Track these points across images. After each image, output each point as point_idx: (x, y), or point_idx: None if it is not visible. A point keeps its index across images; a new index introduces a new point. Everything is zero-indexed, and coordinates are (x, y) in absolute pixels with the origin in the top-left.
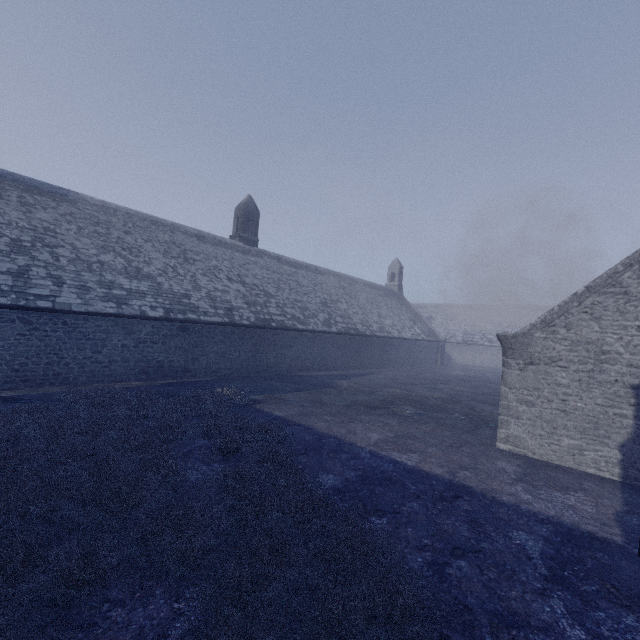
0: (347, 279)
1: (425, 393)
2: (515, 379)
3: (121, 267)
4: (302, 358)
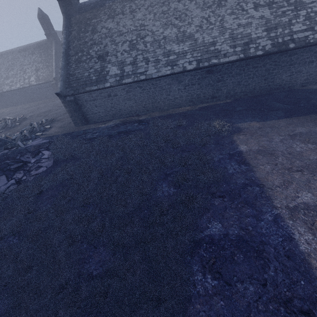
0: None
1: None
2: None
3: (174, 36)
4: None
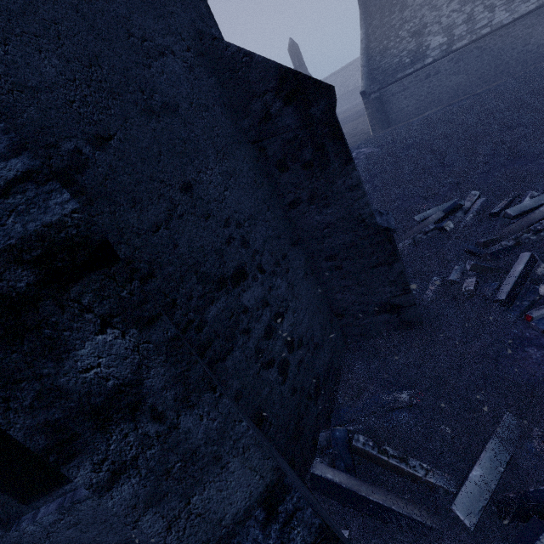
0: None
1: None
2: None
3: None
4: None
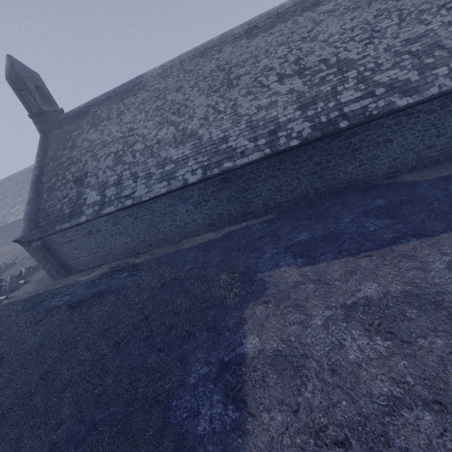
0: None
1: None
2: None
3: (171, 137)
4: (417, 149)
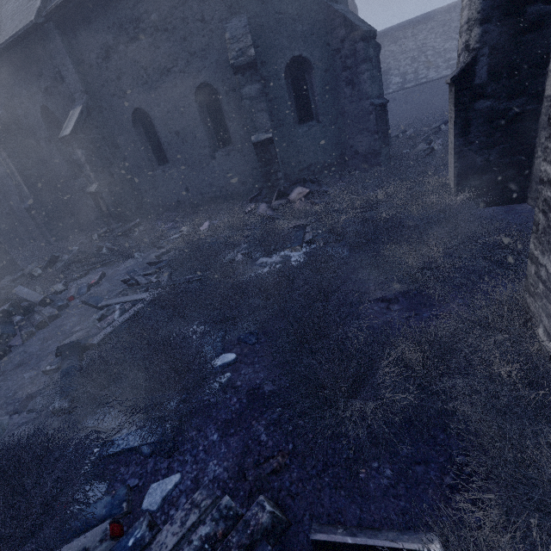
0: None
1: None
2: None
3: (454, 47)
4: None
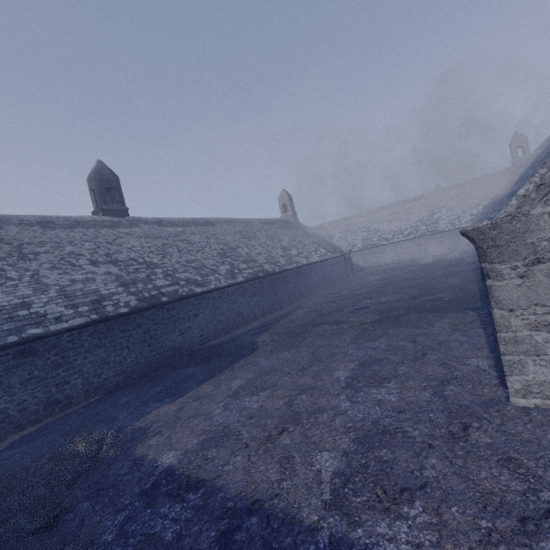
0: (241, 222)
1: (356, 320)
2: (516, 293)
3: None
4: (213, 323)
